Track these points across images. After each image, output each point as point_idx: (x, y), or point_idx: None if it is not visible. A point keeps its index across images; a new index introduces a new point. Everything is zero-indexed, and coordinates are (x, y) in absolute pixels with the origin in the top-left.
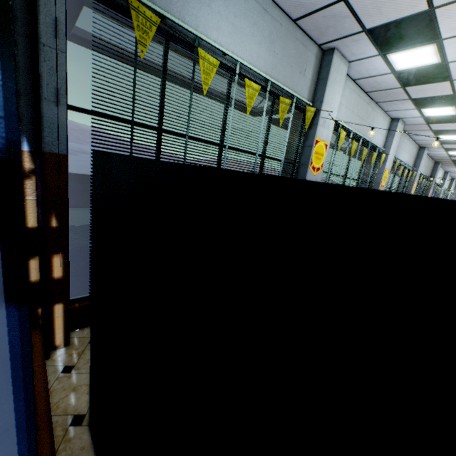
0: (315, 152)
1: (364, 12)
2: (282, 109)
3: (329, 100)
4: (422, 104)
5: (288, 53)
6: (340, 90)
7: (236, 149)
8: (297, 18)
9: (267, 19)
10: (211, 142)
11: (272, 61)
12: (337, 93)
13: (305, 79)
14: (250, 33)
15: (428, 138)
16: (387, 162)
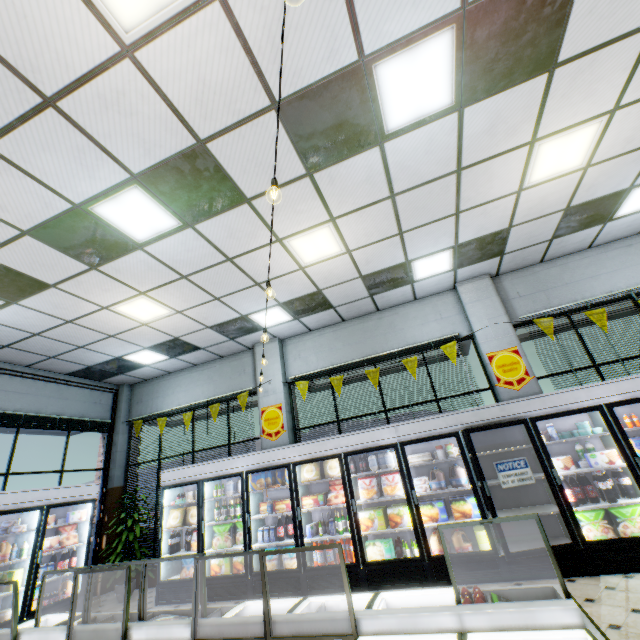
0: (266, 419)
1: (214, 342)
2: (214, 411)
3: (265, 374)
4: (393, 285)
5: (225, 373)
6: (277, 359)
7: (203, 449)
8: (221, 356)
9: (205, 372)
10: (185, 453)
11: (214, 386)
12: (273, 363)
13: (247, 374)
14: (196, 386)
15: (632, 221)
16: (481, 343)
